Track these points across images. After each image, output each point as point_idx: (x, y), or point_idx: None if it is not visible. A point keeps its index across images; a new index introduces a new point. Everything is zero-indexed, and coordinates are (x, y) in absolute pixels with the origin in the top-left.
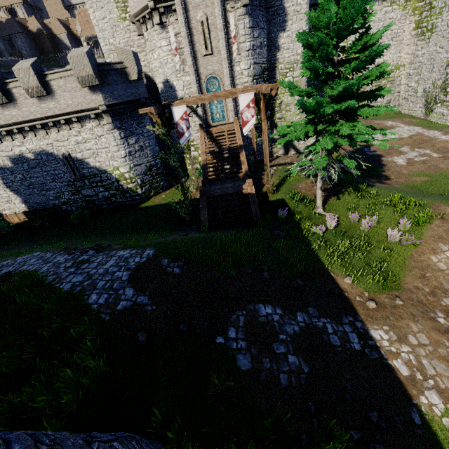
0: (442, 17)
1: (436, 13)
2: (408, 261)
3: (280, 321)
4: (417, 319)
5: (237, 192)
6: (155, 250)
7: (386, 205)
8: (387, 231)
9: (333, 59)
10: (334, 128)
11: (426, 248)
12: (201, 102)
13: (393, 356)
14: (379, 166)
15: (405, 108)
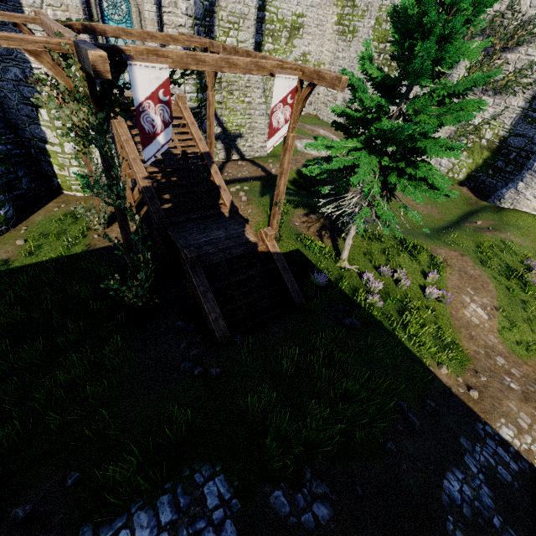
0: (364, 23)
1: (358, 14)
2: (452, 320)
3: (474, 494)
4: (507, 395)
5: (250, 251)
6: (225, 475)
7: (400, 251)
8: (426, 289)
9: (422, 65)
10: (420, 171)
11: (456, 302)
12: (197, 67)
13: (531, 455)
14: (345, 190)
15: (324, 114)
